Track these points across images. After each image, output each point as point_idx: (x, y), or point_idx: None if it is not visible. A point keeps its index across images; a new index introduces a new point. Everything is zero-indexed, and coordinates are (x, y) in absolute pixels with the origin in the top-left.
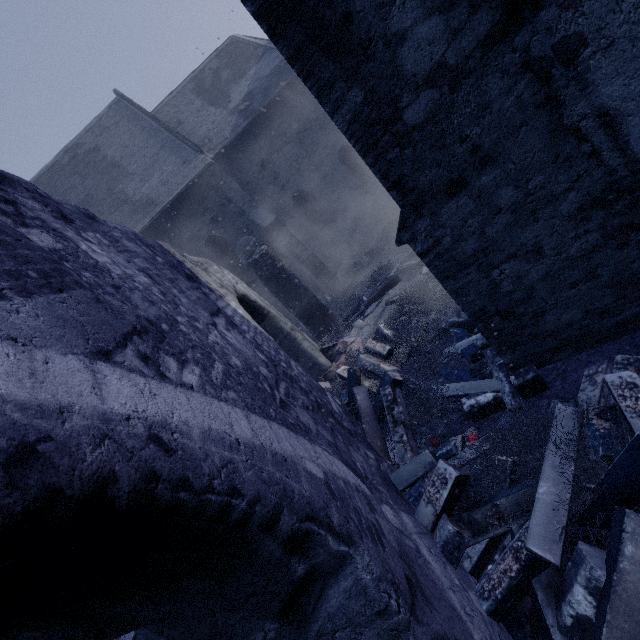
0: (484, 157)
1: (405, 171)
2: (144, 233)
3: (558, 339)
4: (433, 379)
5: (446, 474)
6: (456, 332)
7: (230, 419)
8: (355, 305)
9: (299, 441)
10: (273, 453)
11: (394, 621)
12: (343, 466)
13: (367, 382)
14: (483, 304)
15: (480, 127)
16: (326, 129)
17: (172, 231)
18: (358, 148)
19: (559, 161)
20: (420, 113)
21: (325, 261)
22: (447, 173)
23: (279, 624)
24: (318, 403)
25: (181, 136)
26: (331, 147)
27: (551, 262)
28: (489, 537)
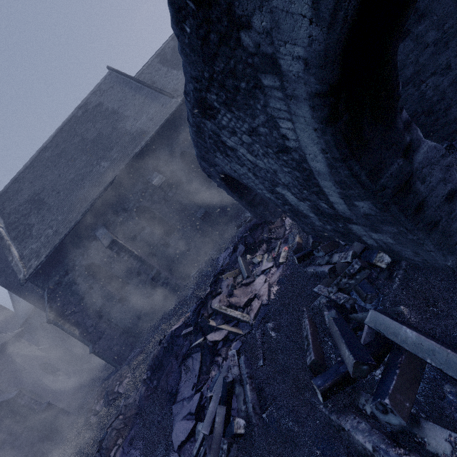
0: (420, 15)
1: None
2: (141, 152)
3: None
4: None
5: None
6: None
7: None
8: None
9: None
10: None
11: (448, 161)
12: None
13: None
14: (415, 108)
15: None
16: None
17: (158, 150)
18: None
19: None
20: None
21: None
22: None
23: (403, 159)
24: None
25: (158, 89)
26: None
27: (455, 73)
28: None
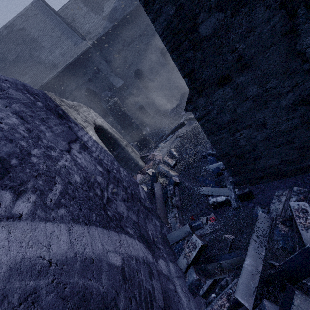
0: (244, 64)
1: (195, 66)
2: (50, 82)
3: (264, 173)
4: (195, 183)
5: (196, 243)
6: (210, 159)
7: (50, 239)
8: (161, 135)
9: (109, 236)
10: (83, 259)
11: None
12: (138, 244)
13: (161, 179)
14: (228, 150)
15: (245, 43)
16: (155, 36)
17: (66, 83)
18: (168, 47)
19: (288, 73)
20: (209, 28)
21: (148, 109)
22: (220, 71)
23: None
24: (132, 194)
25: (73, 28)
26: (157, 47)
27: (269, 132)
28: (214, 278)
